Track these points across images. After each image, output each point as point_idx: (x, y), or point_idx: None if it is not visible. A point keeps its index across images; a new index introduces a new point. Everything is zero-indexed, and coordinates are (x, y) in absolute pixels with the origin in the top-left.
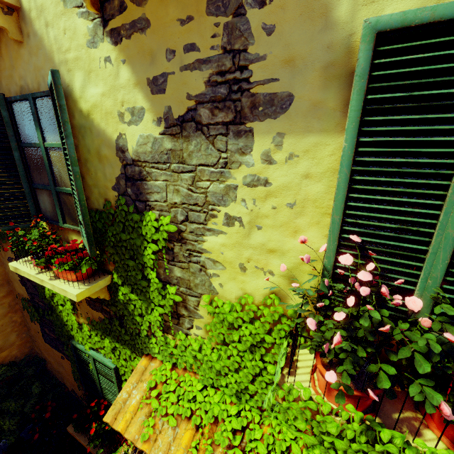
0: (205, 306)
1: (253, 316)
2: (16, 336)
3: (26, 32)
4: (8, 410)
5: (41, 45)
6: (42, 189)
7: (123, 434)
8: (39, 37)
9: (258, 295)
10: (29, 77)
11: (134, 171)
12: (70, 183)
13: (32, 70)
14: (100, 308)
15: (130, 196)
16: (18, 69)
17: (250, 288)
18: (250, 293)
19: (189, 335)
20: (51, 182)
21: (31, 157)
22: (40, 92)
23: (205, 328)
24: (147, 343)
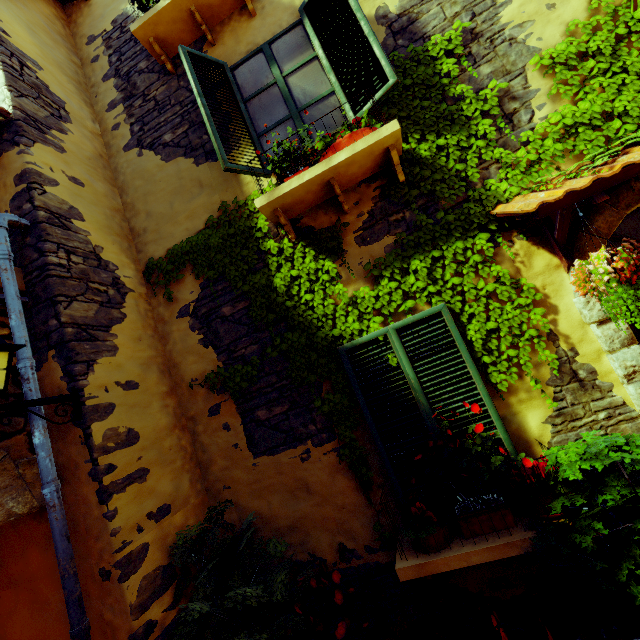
0: (538, 65)
1: (590, 28)
2: (189, 484)
3: (260, 7)
4: (231, 637)
5: (279, 5)
6: (274, 128)
7: (576, 188)
8: (276, 1)
9: (580, 15)
10: (260, 37)
11: (401, 23)
12: (332, 70)
13: (266, 29)
14: (385, 229)
15: (402, 47)
16: (245, 41)
17: (568, 16)
18: (571, 19)
19: (536, 125)
20: (292, 106)
21: (257, 105)
22: (279, 32)
23: (549, 99)
24: (486, 193)
